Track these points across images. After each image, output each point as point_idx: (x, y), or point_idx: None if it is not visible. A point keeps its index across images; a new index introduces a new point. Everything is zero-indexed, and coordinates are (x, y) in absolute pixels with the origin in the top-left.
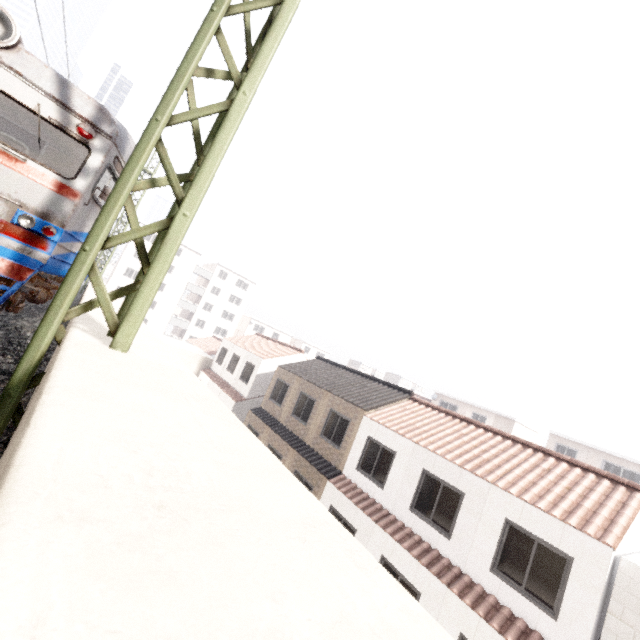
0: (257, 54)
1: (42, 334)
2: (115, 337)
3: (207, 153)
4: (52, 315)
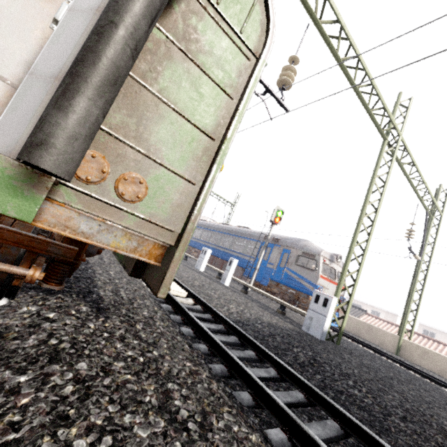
0: (422, 291)
1: (401, 339)
2: (410, 339)
3: (418, 309)
4: (402, 336)
